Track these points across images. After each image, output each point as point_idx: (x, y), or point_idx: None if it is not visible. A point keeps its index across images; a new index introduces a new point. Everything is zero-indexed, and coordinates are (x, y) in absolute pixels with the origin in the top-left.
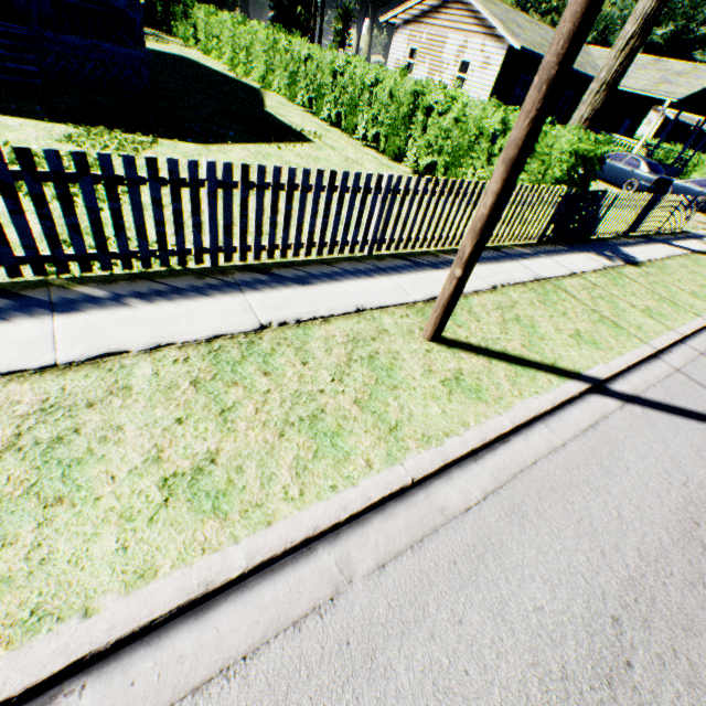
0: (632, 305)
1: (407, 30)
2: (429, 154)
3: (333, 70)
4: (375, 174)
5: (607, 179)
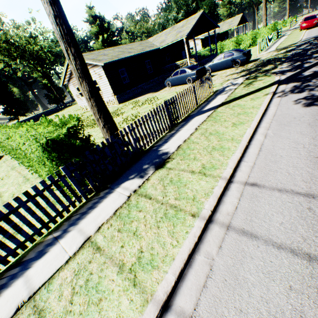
0: (123, 263)
1: (71, 83)
2: None
3: None
4: (4, 201)
5: (179, 83)
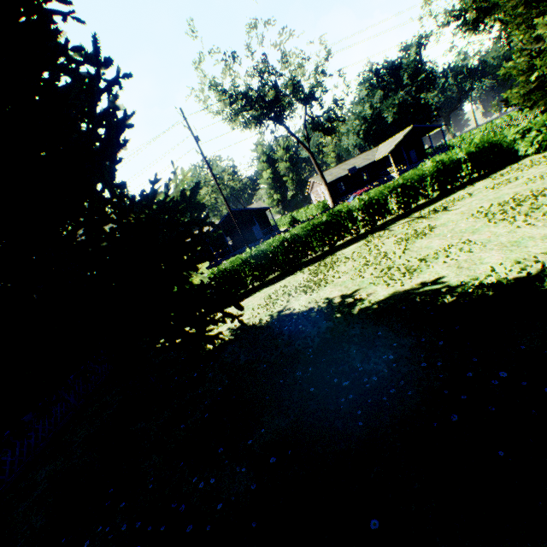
0: None
1: None
2: None
3: None
4: None
5: None
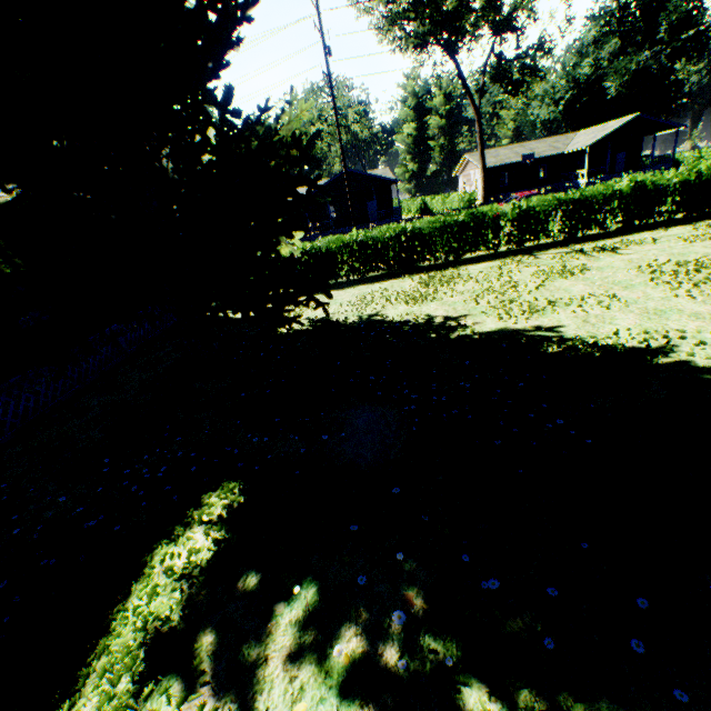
0: None
1: None
2: None
3: None
4: None
5: None
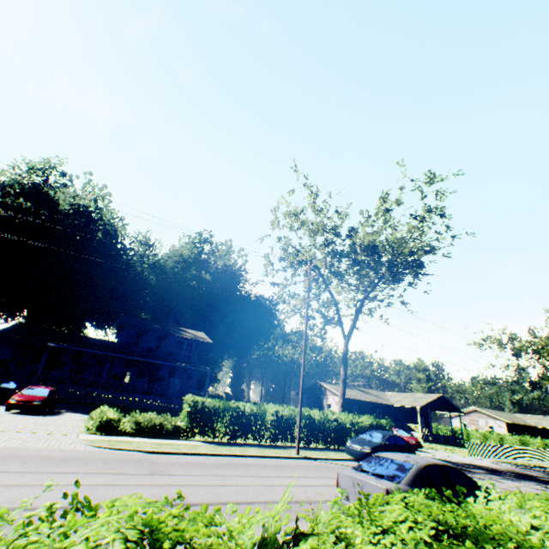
0: None
1: (457, 417)
2: None
3: (486, 435)
4: None
5: None
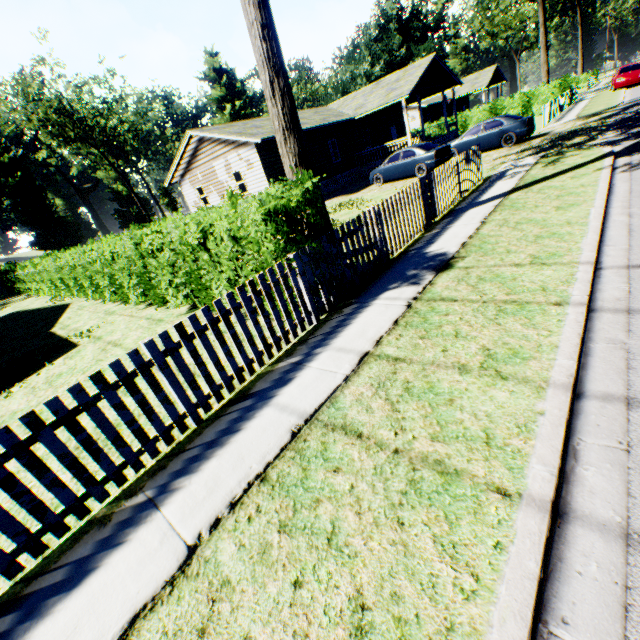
0: (462, 364)
1: (187, 179)
2: (180, 290)
3: (90, 261)
4: (131, 348)
5: (400, 177)
